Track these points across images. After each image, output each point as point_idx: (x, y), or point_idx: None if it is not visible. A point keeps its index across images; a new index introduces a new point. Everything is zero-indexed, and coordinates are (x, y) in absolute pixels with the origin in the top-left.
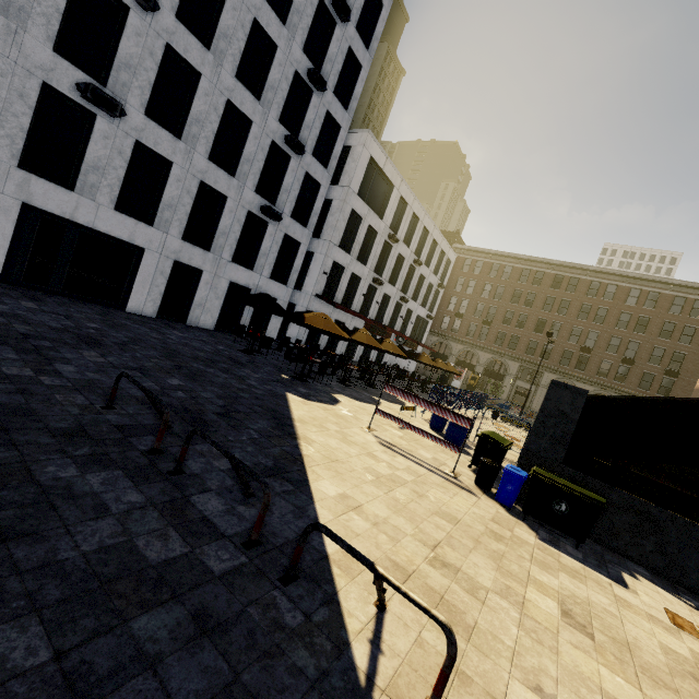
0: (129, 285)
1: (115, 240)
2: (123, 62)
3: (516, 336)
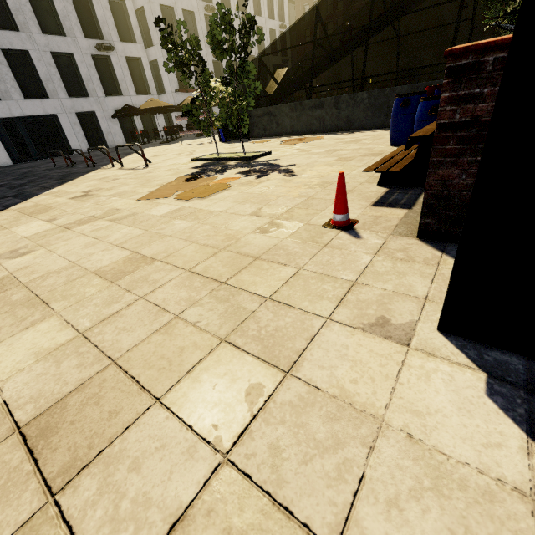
0: (66, 139)
1: (40, 117)
2: None
3: None
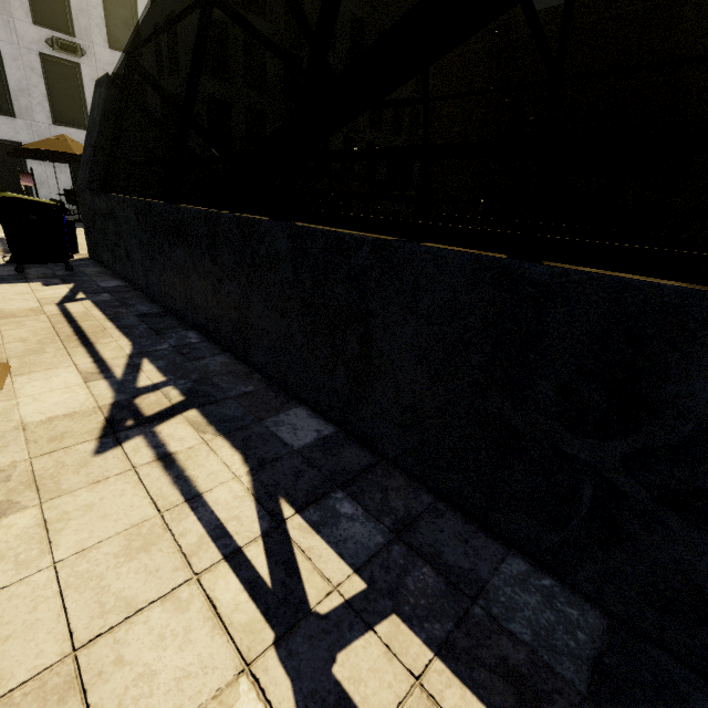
0: None
1: None
2: None
3: None
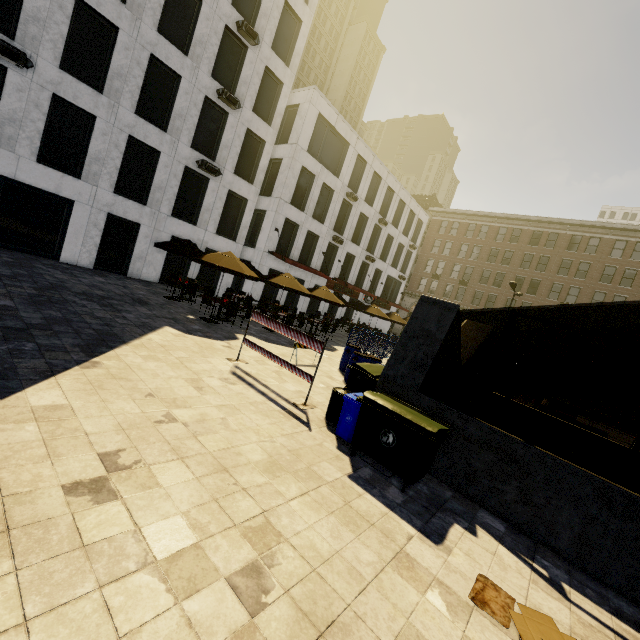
0: (63, 237)
1: (43, 193)
2: (31, 16)
3: (493, 295)
